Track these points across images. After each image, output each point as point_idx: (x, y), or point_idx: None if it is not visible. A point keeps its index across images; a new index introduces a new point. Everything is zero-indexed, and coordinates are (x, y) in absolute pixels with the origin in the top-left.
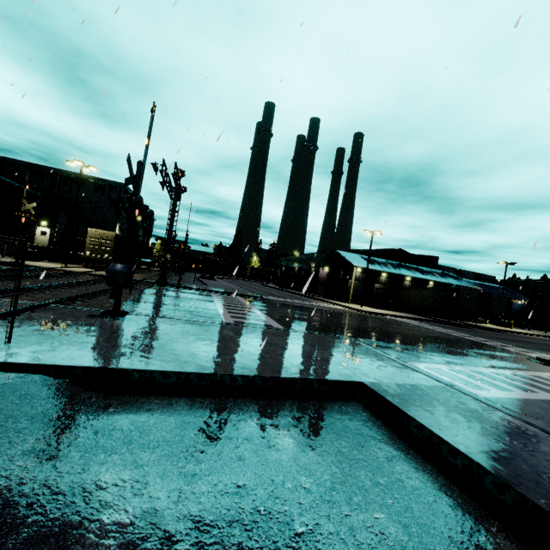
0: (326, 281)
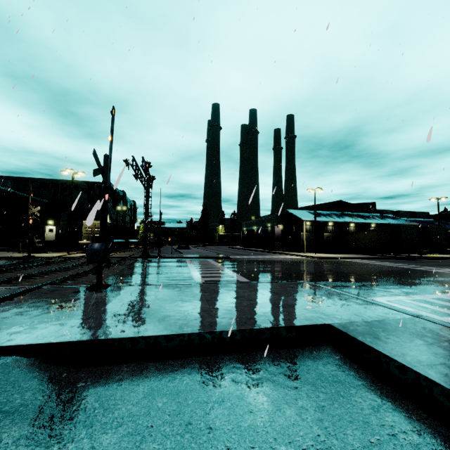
0: (281, 237)
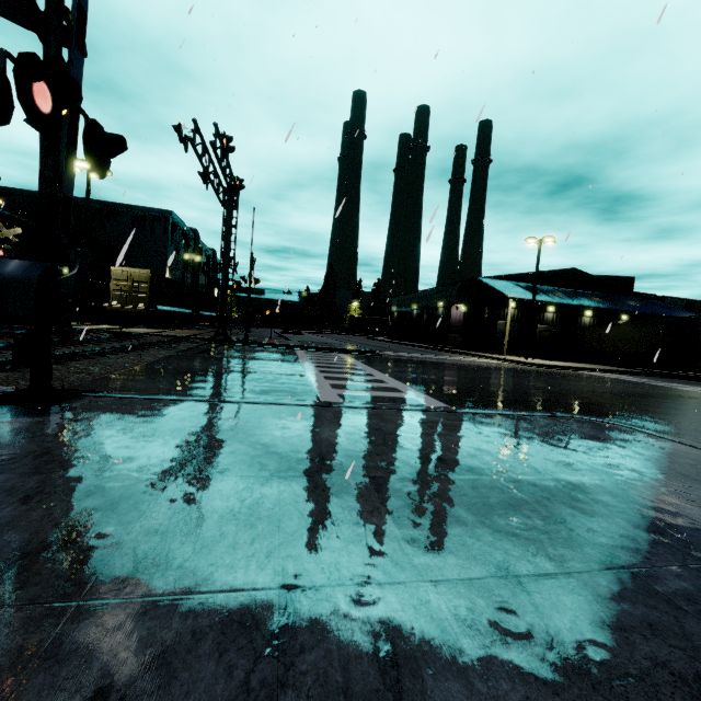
0: (462, 325)
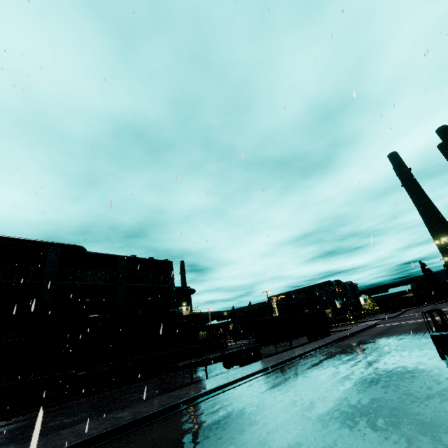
0: None
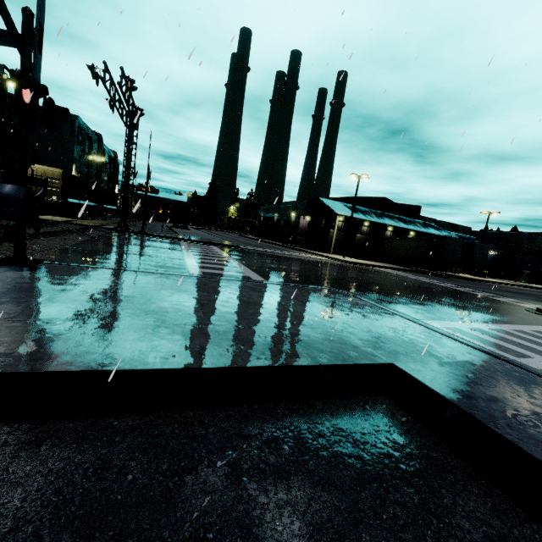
0: (306, 231)
